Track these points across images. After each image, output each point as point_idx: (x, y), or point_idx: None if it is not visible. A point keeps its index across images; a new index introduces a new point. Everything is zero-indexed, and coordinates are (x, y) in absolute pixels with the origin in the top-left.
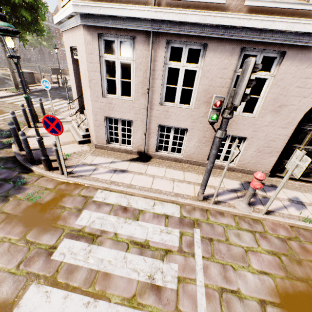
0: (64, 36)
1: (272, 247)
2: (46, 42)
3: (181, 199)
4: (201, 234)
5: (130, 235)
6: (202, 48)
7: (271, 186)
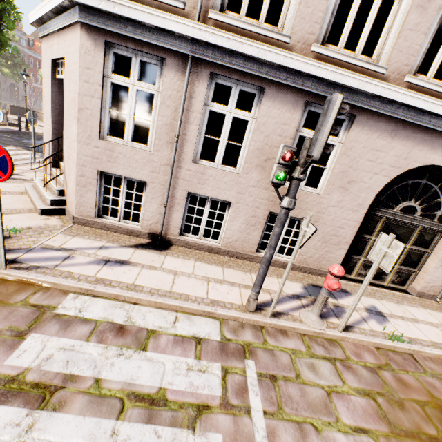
0: (44, 44)
1: (362, 384)
2: (8, 69)
3: (221, 309)
4: (258, 370)
5: (129, 380)
6: (257, 93)
7: (341, 291)
